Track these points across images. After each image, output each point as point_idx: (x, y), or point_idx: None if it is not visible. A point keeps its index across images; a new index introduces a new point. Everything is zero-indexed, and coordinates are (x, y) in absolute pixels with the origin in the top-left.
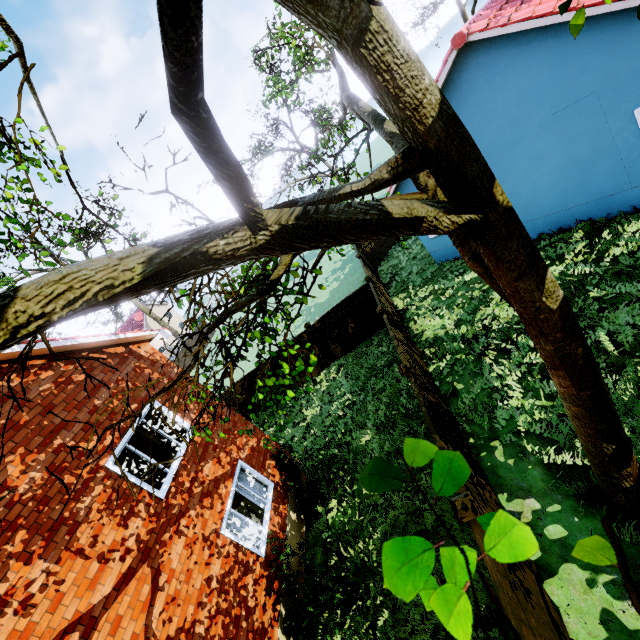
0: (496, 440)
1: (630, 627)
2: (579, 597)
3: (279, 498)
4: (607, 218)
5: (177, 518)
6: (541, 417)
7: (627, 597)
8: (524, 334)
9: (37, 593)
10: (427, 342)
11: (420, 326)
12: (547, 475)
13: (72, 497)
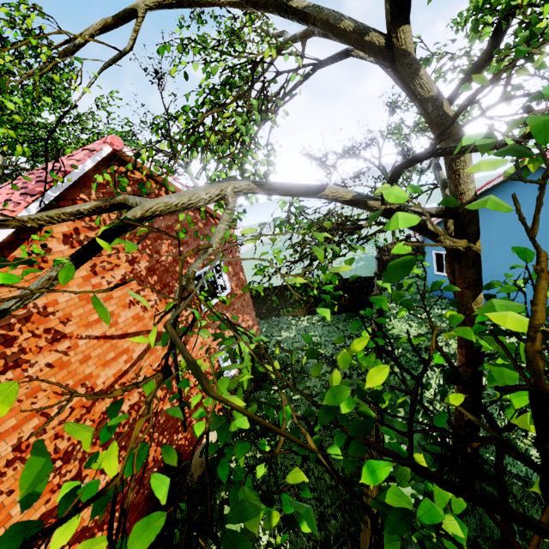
0: (402, 407)
1: None
2: None
3: None
4: None
5: (204, 327)
6: (439, 409)
7: None
8: None
9: (150, 306)
10: (391, 335)
11: (392, 324)
12: (422, 438)
13: (175, 278)
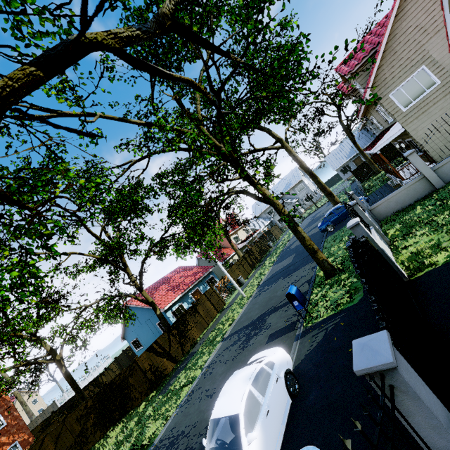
0: None
1: None
2: None
3: None
4: None
5: None
6: None
7: None
8: None
9: None
10: None
11: None
12: None
13: None
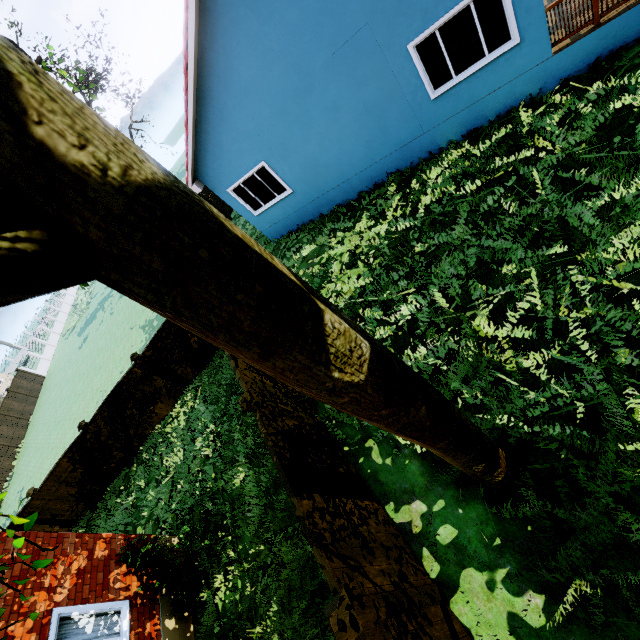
0: (370, 439)
1: (535, 626)
2: (484, 608)
3: (142, 615)
4: (411, 167)
5: None
6: None
7: (524, 589)
8: (369, 306)
9: None
10: None
11: None
12: (424, 466)
13: None
